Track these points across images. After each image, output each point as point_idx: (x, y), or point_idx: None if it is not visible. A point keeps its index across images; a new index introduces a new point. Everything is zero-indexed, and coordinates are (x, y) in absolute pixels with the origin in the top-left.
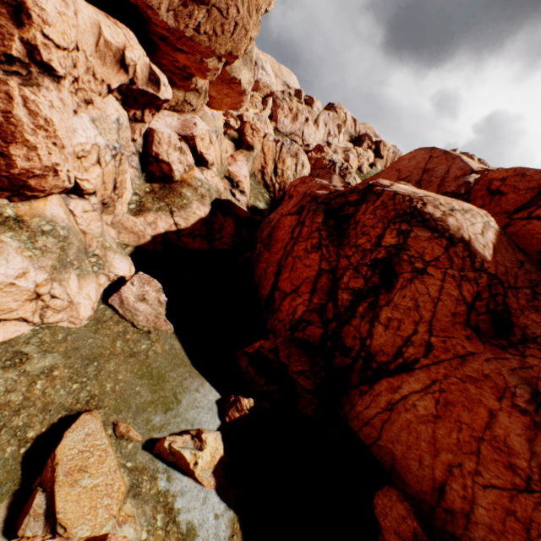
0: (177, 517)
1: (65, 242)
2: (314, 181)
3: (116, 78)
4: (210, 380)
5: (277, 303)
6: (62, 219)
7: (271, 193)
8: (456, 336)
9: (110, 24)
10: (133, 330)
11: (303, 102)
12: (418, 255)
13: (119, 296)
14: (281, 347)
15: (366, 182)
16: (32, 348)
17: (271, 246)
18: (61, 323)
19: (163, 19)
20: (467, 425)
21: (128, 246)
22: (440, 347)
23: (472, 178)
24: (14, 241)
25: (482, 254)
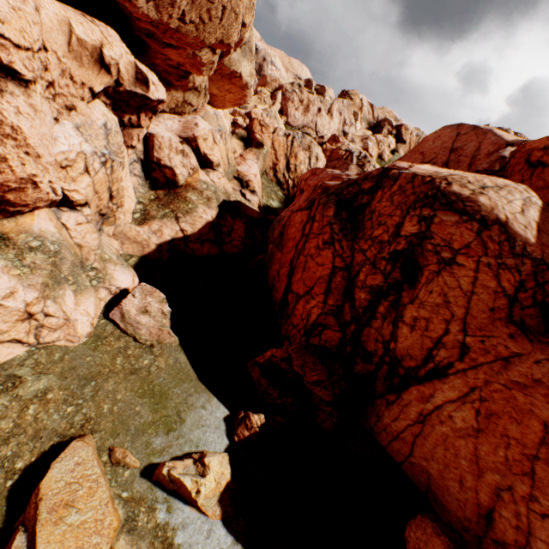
0: None
1: (57, 257)
2: (325, 172)
3: (97, 80)
4: (217, 395)
5: (291, 307)
6: (52, 233)
7: (285, 190)
8: (496, 335)
9: (83, 21)
10: (135, 345)
11: (314, 92)
12: (445, 243)
13: (120, 309)
14: (294, 356)
15: None
16: (26, 371)
17: (283, 246)
18: (58, 342)
19: (144, 12)
20: (516, 441)
21: (132, 257)
22: (478, 349)
23: (507, 152)
24: (0, 260)
25: (523, 236)
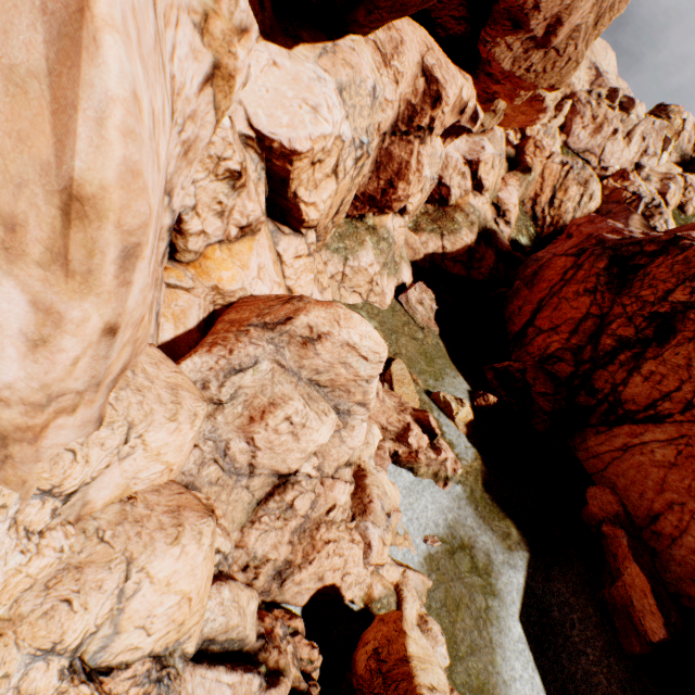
0: (444, 434)
1: (389, 248)
2: (605, 222)
3: (452, 122)
4: (462, 376)
5: (528, 338)
6: (391, 231)
7: (538, 227)
8: None
9: (465, 84)
10: (413, 324)
11: (615, 107)
12: None
13: (406, 296)
14: (529, 370)
15: (683, 229)
16: (364, 314)
17: (533, 285)
18: (375, 304)
19: (501, 66)
20: None
21: None
22: None
23: None
24: (370, 242)
25: None
